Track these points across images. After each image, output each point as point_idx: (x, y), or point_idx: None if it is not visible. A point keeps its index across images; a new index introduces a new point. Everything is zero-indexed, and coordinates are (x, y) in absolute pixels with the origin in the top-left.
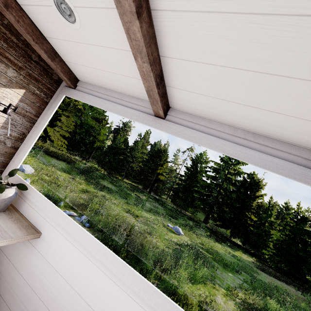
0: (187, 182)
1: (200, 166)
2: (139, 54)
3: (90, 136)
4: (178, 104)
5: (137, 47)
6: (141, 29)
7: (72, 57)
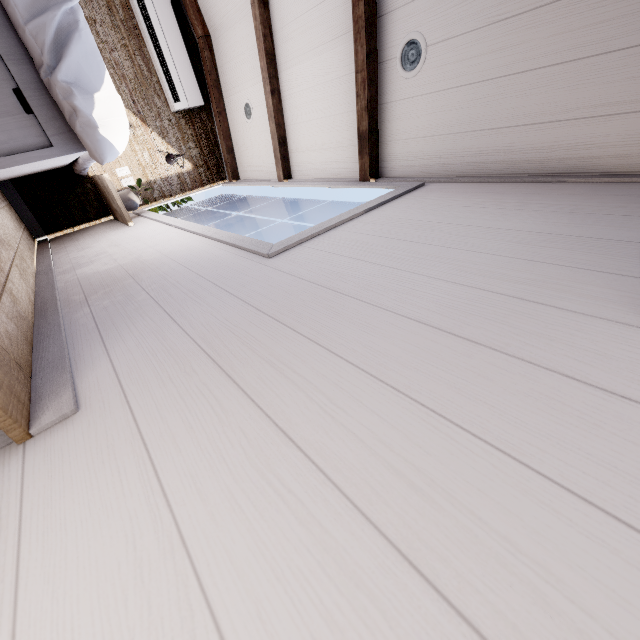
0: None
1: None
2: (271, 118)
3: None
4: (296, 171)
5: (270, 113)
6: (272, 101)
7: (242, 152)
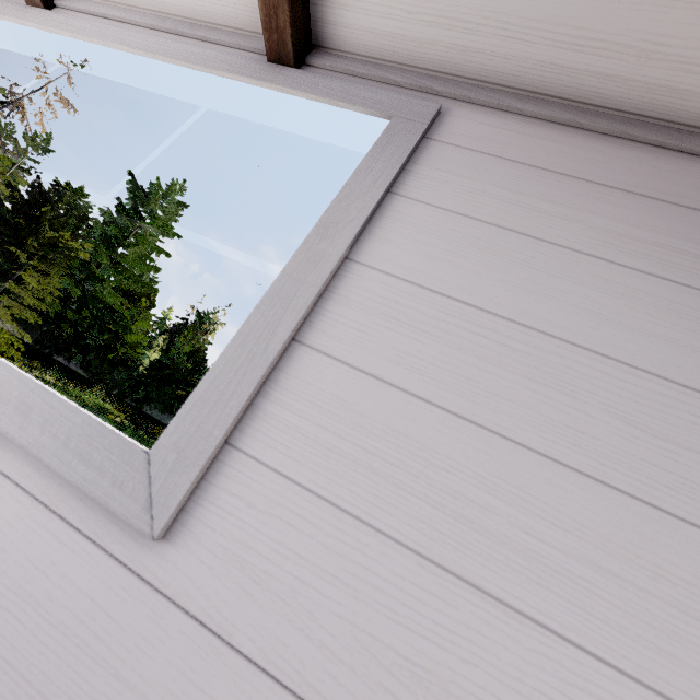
0: None
1: None
2: None
3: (102, 331)
4: None
5: None
6: None
7: None
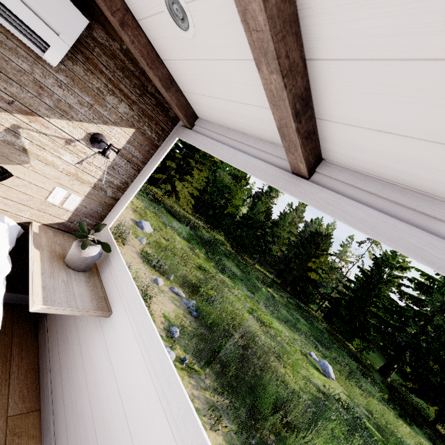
0: (358, 295)
1: (390, 273)
2: (264, 57)
3: (222, 198)
4: (337, 153)
5: (260, 45)
6: (264, 6)
7: (189, 84)
